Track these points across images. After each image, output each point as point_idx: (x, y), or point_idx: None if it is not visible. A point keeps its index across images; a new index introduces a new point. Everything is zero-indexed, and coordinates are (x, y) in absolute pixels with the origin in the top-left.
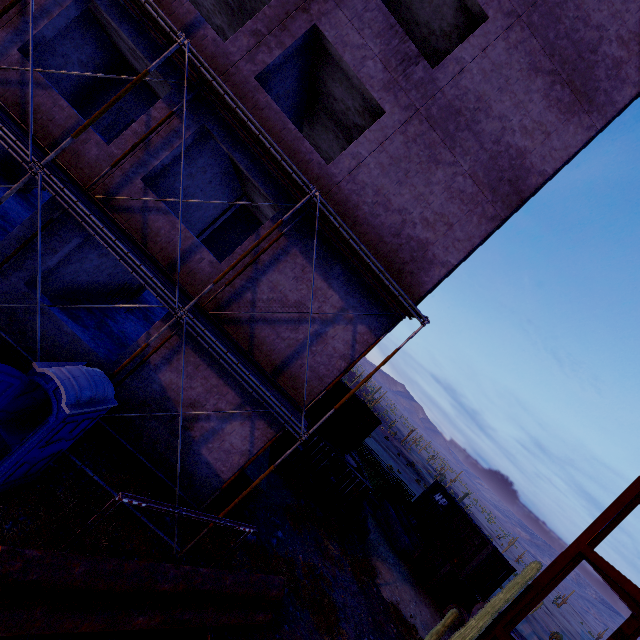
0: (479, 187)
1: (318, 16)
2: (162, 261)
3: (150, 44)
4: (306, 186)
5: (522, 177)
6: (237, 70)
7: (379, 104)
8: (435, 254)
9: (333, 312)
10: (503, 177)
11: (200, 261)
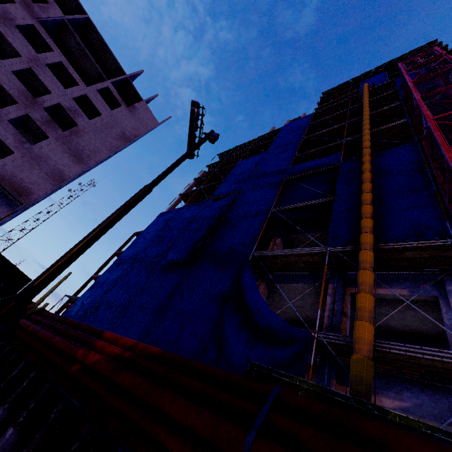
0: (49, 176)
1: None
2: None
3: None
4: None
5: (63, 176)
6: None
7: (13, 151)
8: (34, 191)
9: None
10: (57, 175)
11: None
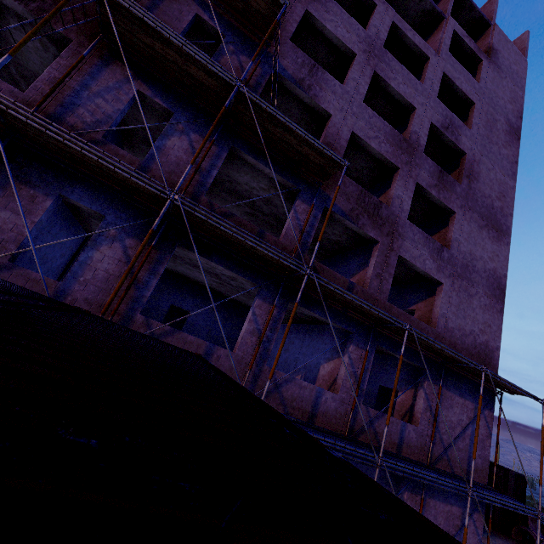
0: (489, 298)
1: (398, 249)
2: (392, 450)
3: (334, 313)
4: (465, 362)
5: (500, 282)
6: (378, 302)
7: (439, 281)
8: (491, 346)
9: (472, 413)
10: (494, 287)
11: (409, 434)
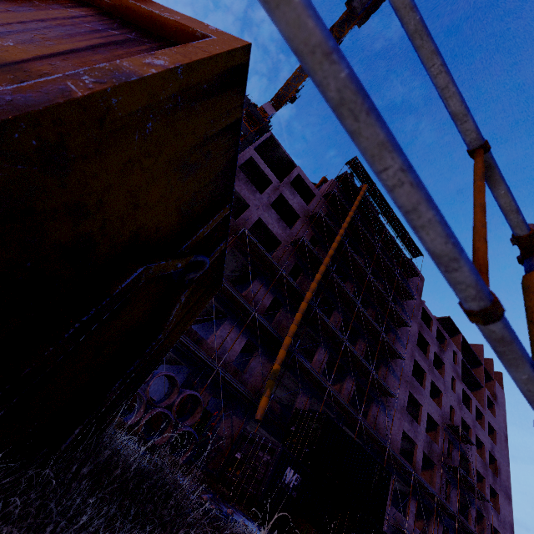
0: None
1: (490, 519)
2: None
3: None
4: None
5: (512, 527)
6: None
7: (499, 532)
8: None
9: None
10: (511, 530)
11: None
